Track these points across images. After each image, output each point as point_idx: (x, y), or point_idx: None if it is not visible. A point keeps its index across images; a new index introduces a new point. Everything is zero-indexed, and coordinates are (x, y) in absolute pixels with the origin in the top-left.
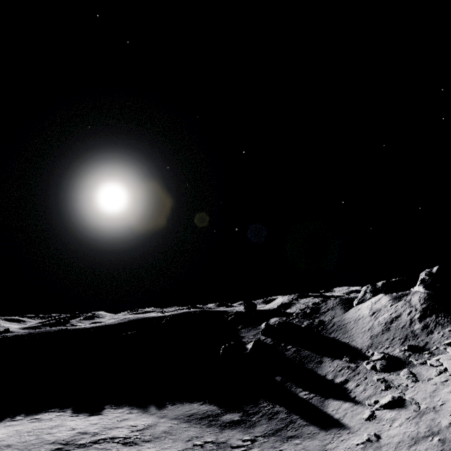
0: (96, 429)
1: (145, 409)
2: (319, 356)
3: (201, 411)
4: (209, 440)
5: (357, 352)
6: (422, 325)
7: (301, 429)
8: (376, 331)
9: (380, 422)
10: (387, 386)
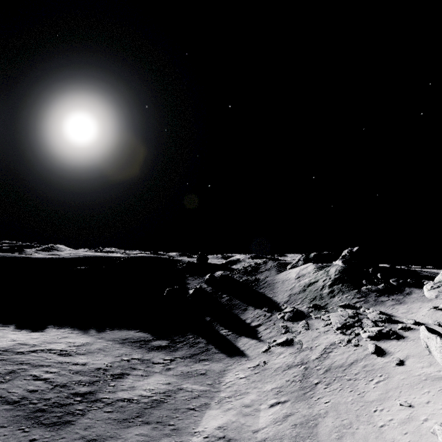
0: (36, 342)
1: (86, 331)
2: (246, 305)
3: (135, 337)
4: (136, 357)
5: (275, 305)
6: (329, 291)
7: (212, 355)
8: (295, 291)
9: (272, 354)
10: (287, 331)
